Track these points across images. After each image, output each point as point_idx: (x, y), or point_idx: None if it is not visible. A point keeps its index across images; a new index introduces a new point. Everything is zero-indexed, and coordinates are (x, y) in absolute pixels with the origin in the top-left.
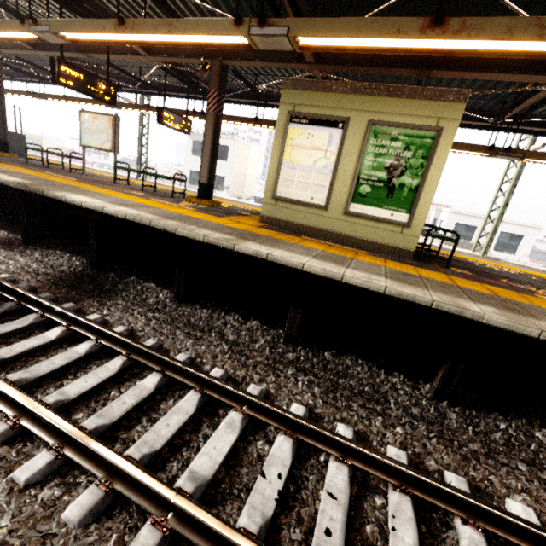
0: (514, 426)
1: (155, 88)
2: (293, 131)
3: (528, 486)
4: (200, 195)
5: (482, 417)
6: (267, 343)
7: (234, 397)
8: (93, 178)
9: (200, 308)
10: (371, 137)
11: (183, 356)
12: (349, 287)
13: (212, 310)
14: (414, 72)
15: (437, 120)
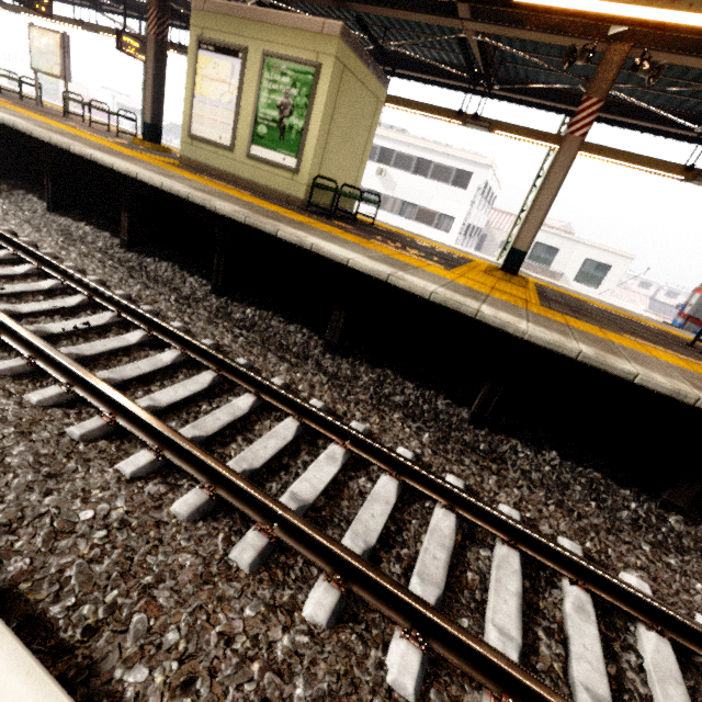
0: (259, 314)
1: (134, 9)
2: (202, 60)
3: (211, 328)
4: (145, 137)
5: (240, 307)
6: (105, 245)
7: (15, 245)
8: (45, 110)
9: (66, 218)
10: (265, 71)
11: (5, 228)
12: (153, 190)
13: (77, 221)
14: (333, 2)
15: (317, 55)
